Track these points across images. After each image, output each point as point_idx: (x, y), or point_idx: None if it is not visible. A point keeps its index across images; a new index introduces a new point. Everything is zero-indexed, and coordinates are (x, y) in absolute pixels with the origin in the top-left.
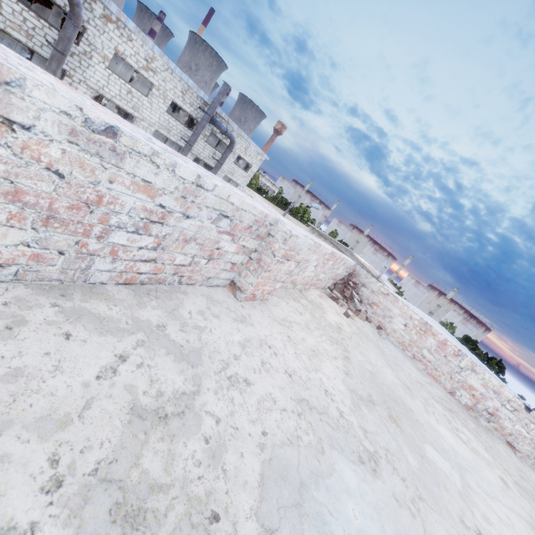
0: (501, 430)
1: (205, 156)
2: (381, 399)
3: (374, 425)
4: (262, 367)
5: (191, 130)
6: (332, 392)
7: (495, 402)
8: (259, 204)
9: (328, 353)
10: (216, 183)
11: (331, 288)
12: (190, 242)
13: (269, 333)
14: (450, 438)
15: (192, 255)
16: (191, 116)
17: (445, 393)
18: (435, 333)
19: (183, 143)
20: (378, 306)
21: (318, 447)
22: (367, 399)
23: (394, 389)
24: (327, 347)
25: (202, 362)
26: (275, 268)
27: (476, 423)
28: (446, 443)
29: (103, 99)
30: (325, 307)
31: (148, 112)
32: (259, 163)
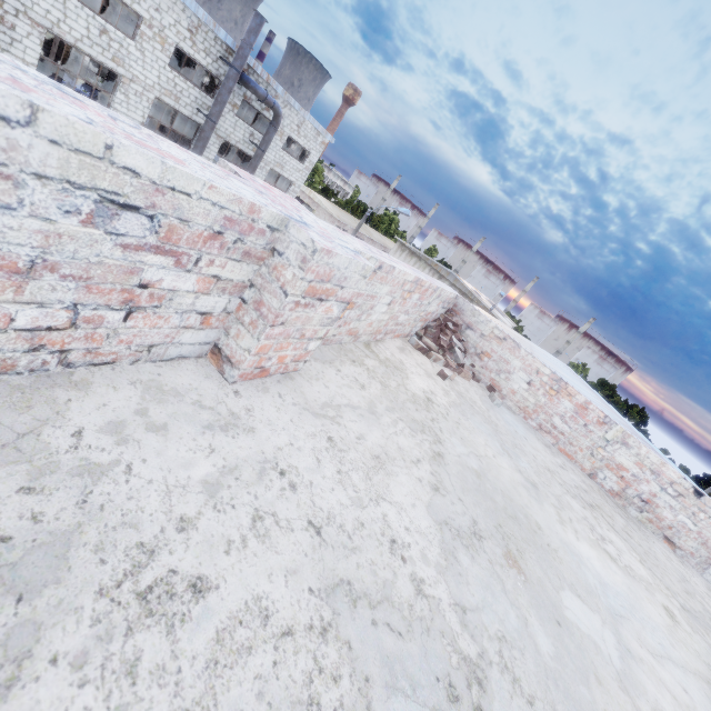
0: (657, 521)
1: (238, 140)
2: (493, 522)
3: (479, 589)
4: (253, 530)
5: (212, 97)
6: (405, 540)
7: (652, 486)
8: (246, 185)
9: (406, 454)
10: (38, 101)
11: (420, 335)
12: (36, 273)
13: (288, 440)
14: (596, 560)
15: (67, 304)
16: (210, 73)
17: (583, 476)
18: (573, 392)
19: (202, 118)
20: (490, 357)
21: (358, 710)
22: (469, 533)
23: (512, 496)
24: (404, 443)
25: (65, 571)
26: (295, 317)
27: (624, 516)
28: (592, 574)
29: (76, 51)
30: (408, 367)
31: (139, 67)
32: (320, 148)
